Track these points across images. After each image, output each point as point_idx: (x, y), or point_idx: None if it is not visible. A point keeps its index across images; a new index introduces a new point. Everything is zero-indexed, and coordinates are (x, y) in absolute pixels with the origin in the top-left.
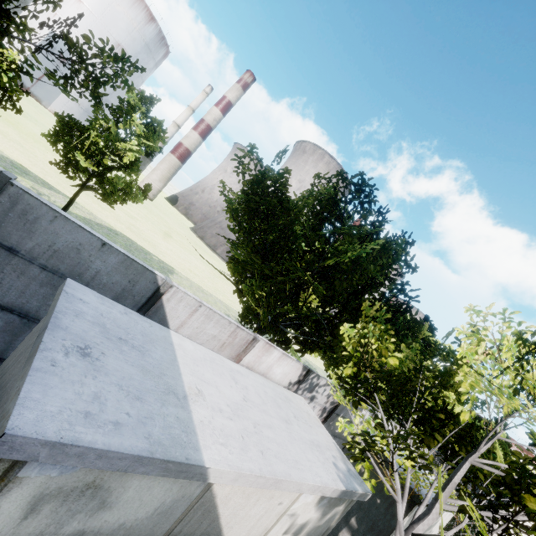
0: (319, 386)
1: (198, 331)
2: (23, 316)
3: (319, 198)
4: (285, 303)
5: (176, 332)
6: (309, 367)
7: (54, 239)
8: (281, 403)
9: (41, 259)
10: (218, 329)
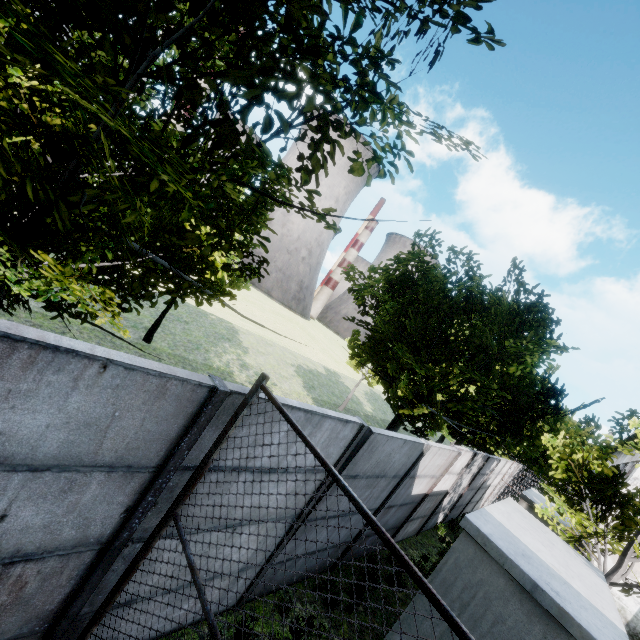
0: (476, 461)
1: (430, 467)
2: (344, 515)
3: (501, 311)
4: (440, 392)
5: (419, 475)
6: (376, 396)
7: (380, 455)
8: (529, 522)
9: (368, 472)
10: (441, 459)
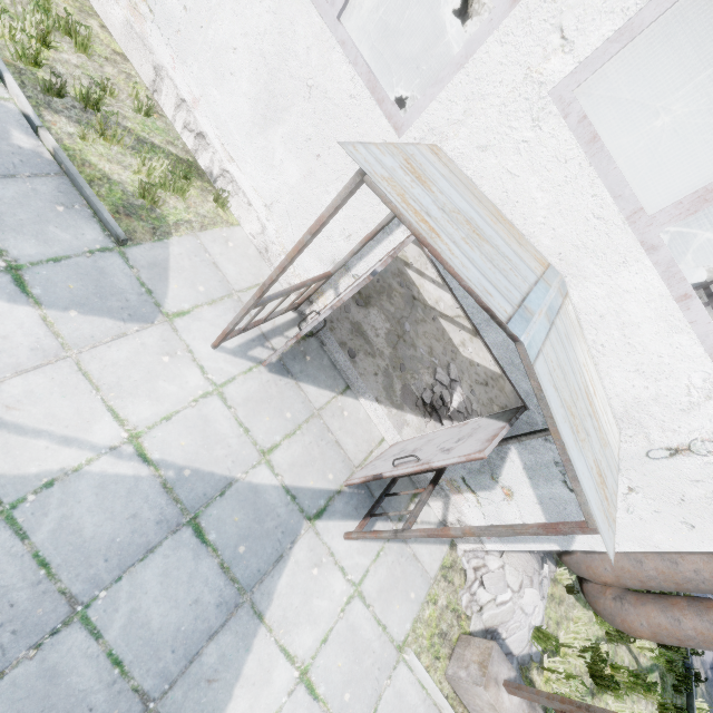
0: None
1: None
2: None
3: None
4: None
5: None
6: None
7: None
8: None
9: None
10: None
